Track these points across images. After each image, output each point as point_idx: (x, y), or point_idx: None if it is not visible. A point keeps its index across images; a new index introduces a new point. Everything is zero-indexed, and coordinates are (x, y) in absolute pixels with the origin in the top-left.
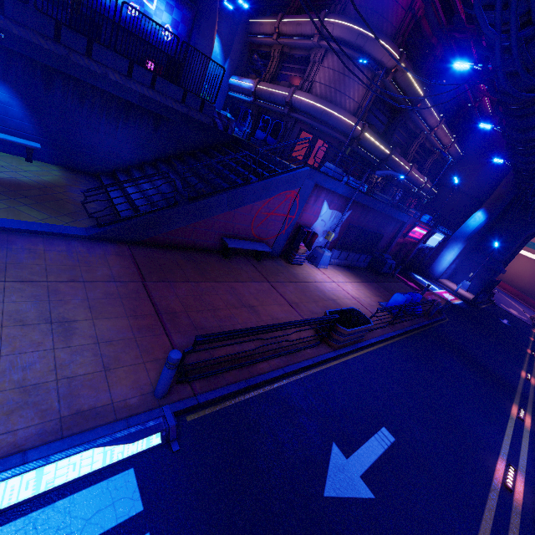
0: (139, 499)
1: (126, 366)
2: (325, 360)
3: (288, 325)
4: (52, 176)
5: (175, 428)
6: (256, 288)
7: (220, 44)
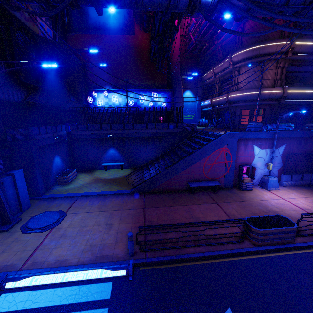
0: (110, 294)
1: (123, 242)
2: (245, 253)
3: (196, 223)
4: (127, 173)
5: (132, 270)
6: (205, 207)
7: (192, 93)
